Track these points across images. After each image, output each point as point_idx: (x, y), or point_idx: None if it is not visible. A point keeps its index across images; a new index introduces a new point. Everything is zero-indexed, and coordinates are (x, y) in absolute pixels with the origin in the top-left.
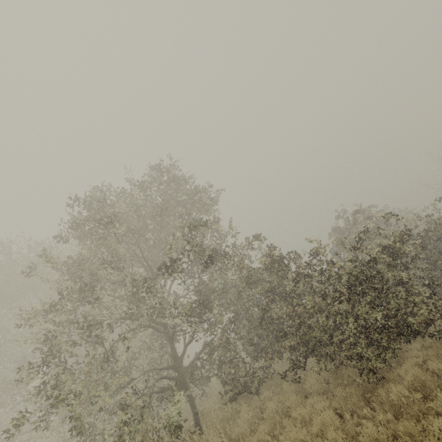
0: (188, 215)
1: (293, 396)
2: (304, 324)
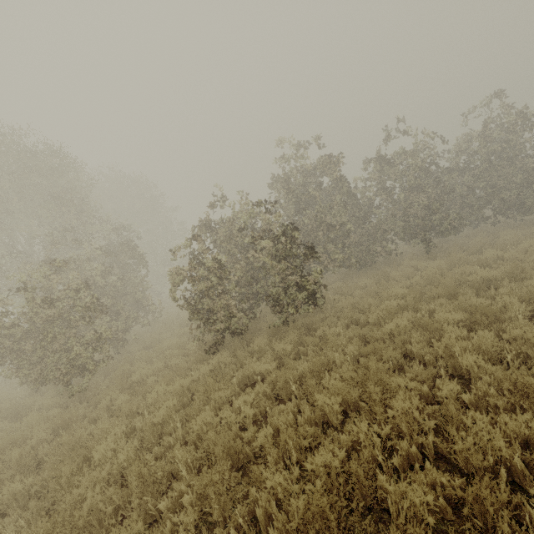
0: None
1: None
2: None
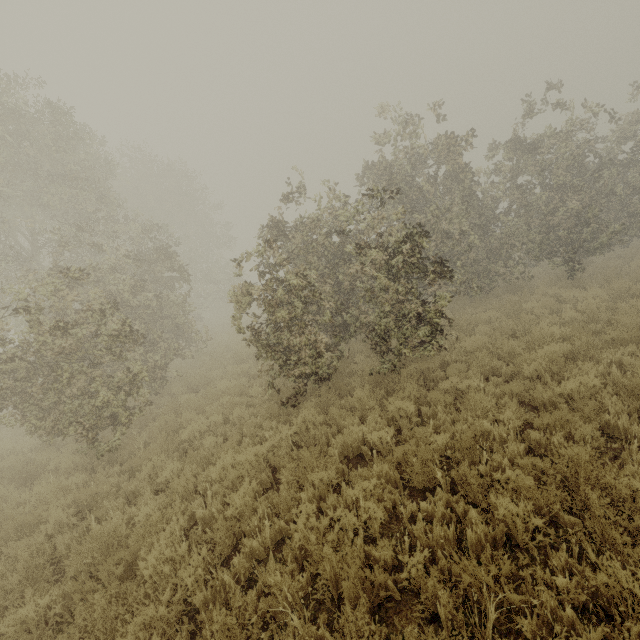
0: None
1: None
2: None
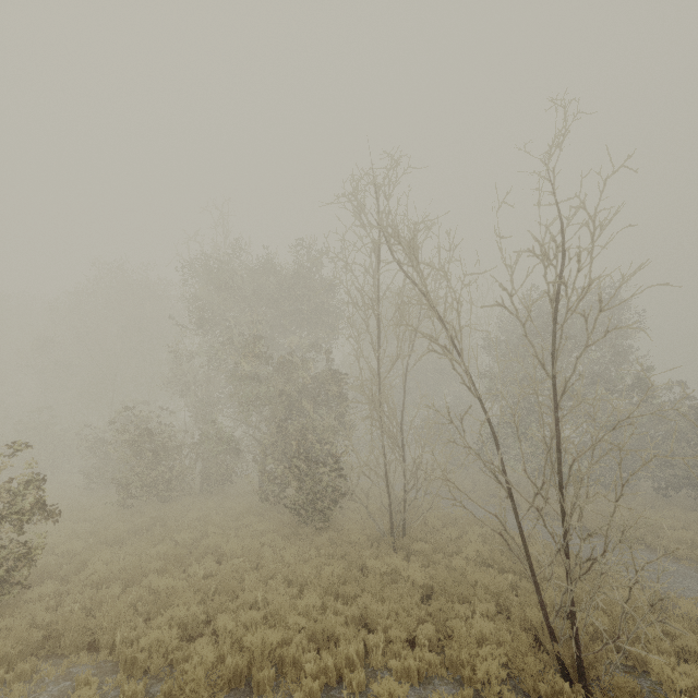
0: (621, 343)
1: (663, 502)
2: (694, 467)
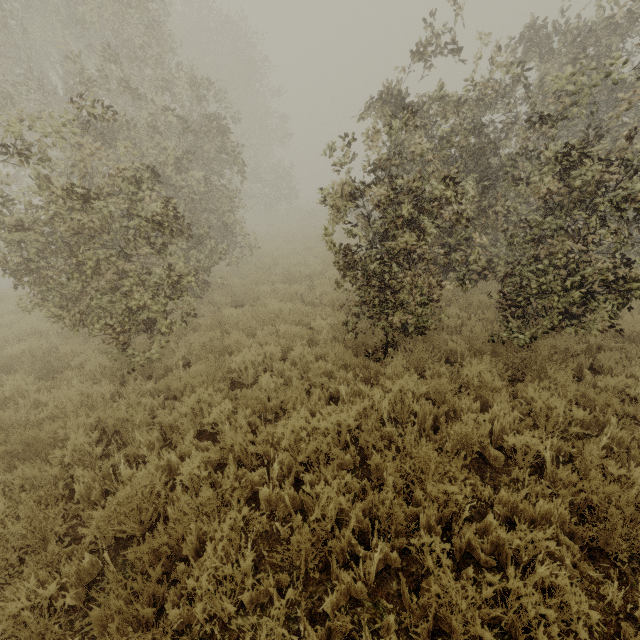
0: None
1: None
2: None
